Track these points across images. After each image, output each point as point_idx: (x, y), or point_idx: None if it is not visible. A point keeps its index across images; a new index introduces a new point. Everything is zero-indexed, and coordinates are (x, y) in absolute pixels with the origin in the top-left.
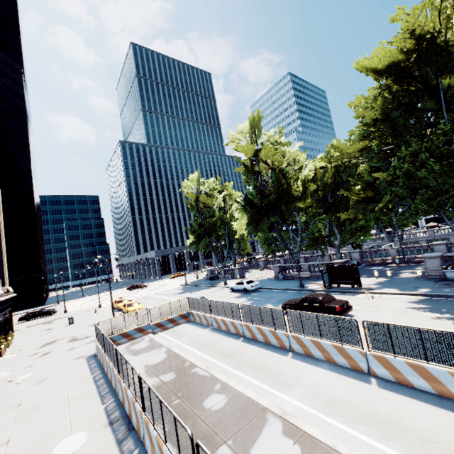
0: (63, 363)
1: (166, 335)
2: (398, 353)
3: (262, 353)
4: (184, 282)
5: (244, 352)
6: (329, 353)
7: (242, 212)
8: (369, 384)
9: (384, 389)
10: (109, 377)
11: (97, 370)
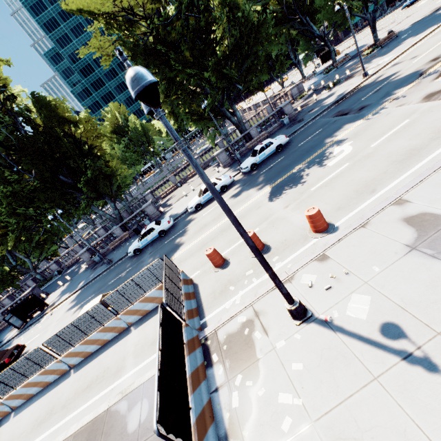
0: None
1: None
2: (16, 386)
3: None
4: None
5: None
6: None
7: None
8: (9, 421)
9: (16, 416)
10: None
11: None
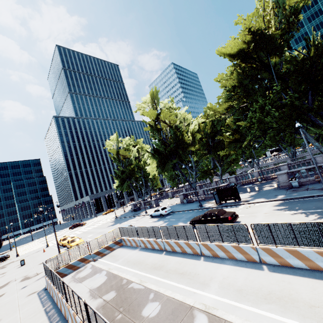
0: (16, 302)
1: (104, 260)
2: (278, 244)
3: (182, 261)
4: (114, 216)
5: (168, 263)
6: (230, 252)
7: (152, 158)
8: (263, 270)
9: (273, 272)
10: (59, 306)
11: (48, 302)
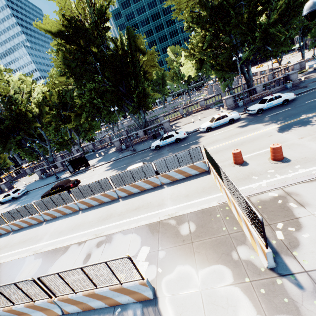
0: None
1: None
2: (86, 196)
3: (27, 233)
4: None
5: (13, 240)
6: (63, 211)
7: None
8: (79, 214)
9: (83, 213)
10: None
11: None
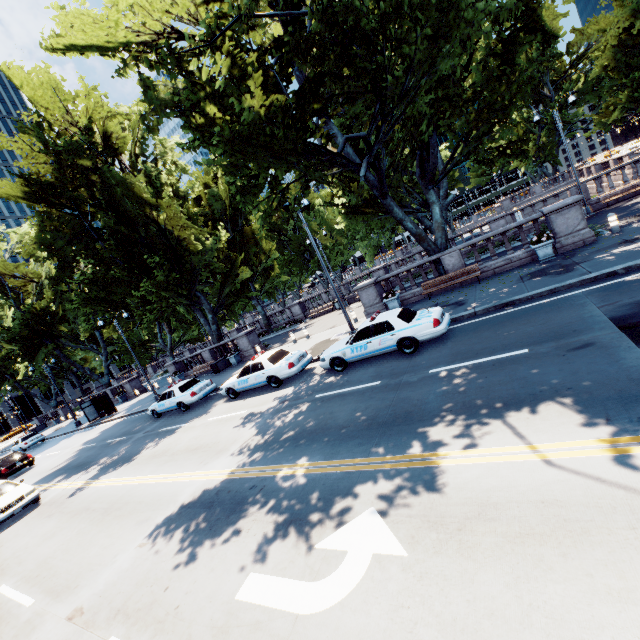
0: None
1: None
2: None
3: None
4: (2, 447)
5: None
6: None
7: (12, 345)
8: None
9: None
10: None
11: None
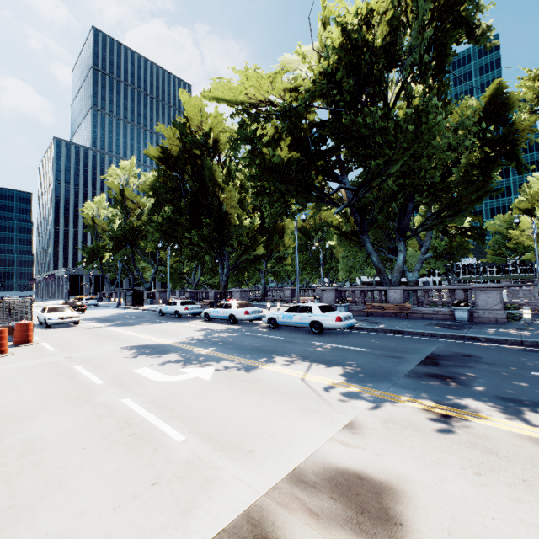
0: None
1: None
2: None
3: None
4: None
5: None
6: None
7: (110, 241)
8: None
9: None
10: None
11: None
